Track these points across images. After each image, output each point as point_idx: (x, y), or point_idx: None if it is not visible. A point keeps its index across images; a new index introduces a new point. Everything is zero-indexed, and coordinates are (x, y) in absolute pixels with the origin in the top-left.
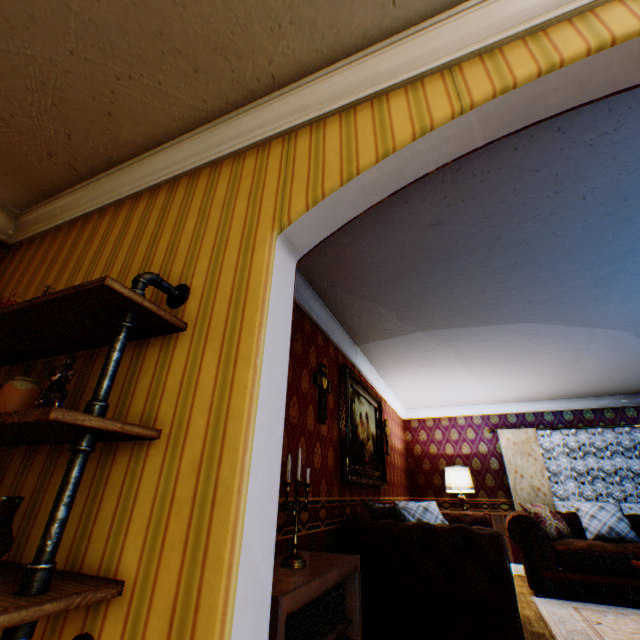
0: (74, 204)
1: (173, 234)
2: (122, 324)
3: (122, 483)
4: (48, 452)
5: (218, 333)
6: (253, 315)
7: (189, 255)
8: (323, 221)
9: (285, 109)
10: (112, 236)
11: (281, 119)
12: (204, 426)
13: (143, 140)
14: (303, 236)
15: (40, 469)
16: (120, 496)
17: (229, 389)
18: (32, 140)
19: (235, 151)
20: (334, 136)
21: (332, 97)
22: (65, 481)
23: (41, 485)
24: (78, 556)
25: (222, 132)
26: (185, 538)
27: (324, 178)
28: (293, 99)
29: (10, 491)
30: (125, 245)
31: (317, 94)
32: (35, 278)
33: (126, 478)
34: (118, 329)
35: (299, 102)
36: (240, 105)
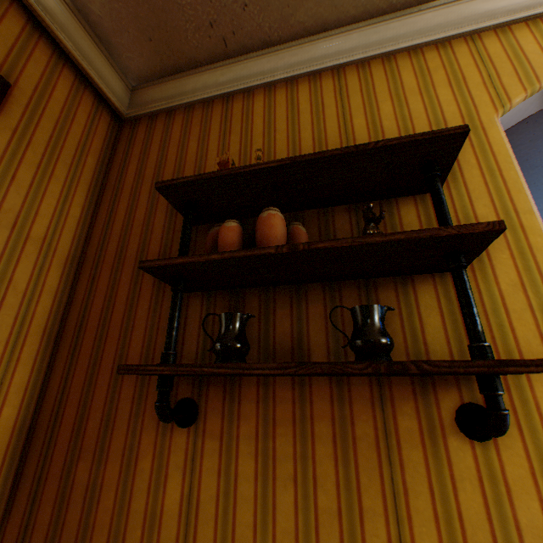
0: (209, 82)
1: (366, 115)
2: (437, 174)
3: (437, 304)
4: (321, 288)
5: (480, 193)
6: (515, 179)
7: (401, 132)
8: (518, 114)
9: (469, 11)
10: (278, 115)
11: (464, 20)
12: (508, 259)
13: (312, 23)
14: (501, 125)
15: (320, 301)
16: (441, 313)
17: (521, 233)
18: (203, 5)
19: (412, 46)
20: (528, 41)
21: (520, 6)
22: (466, 288)
23: (331, 312)
24: (419, 356)
25: (397, 26)
26: (537, 334)
27: (536, 75)
28: (479, 3)
29: (291, 320)
30: (303, 123)
31: (504, 1)
32: (185, 150)
33: (439, 300)
34: (434, 178)
35: (484, 6)
36: (423, 1)
